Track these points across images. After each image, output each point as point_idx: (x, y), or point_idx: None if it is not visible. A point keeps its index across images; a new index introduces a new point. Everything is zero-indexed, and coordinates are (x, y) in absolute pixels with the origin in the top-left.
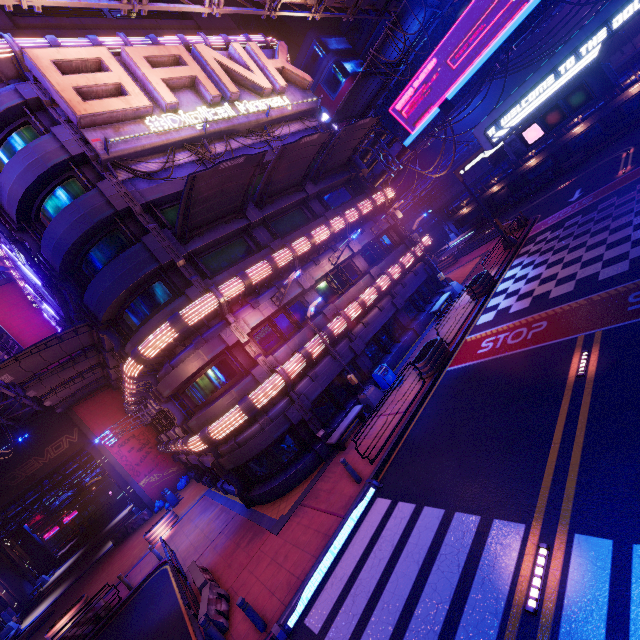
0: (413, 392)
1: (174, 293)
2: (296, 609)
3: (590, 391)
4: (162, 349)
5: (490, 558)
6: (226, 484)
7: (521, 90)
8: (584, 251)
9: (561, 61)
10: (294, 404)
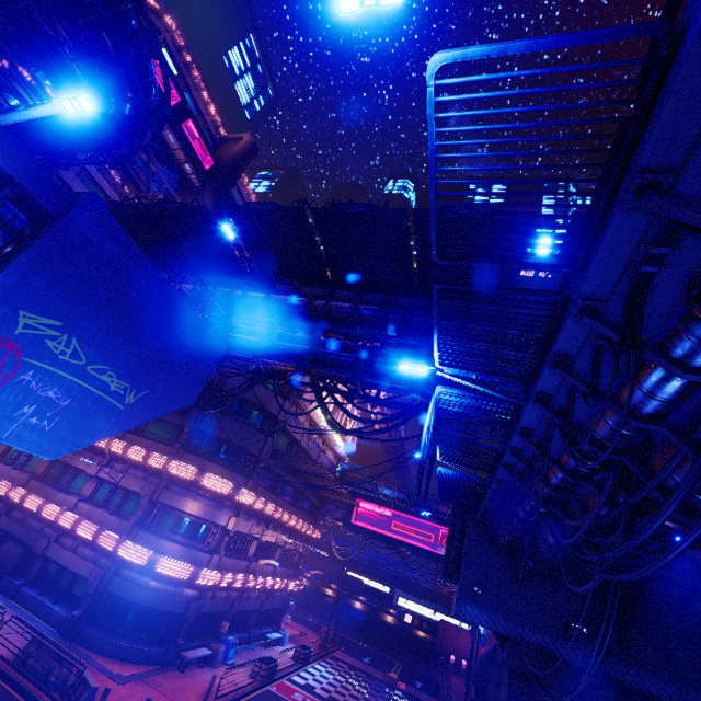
0: (245, 680)
1: (242, 469)
2: None
3: None
4: (211, 487)
5: None
6: (32, 589)
7: (418, 600)
8: (362, 697)
9: (432, 608)
10: (199, 602)
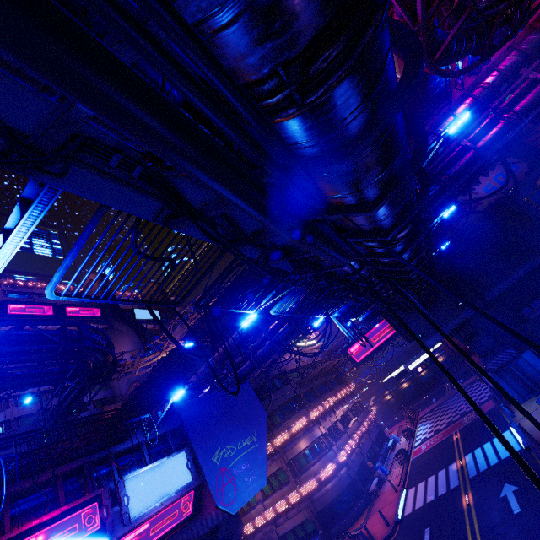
0: (400, 469)
1: (298, 407)
2: (399, 515)
3: (460, 439)
4: (299, 429)
5: (451, 469)
6: None
7: (414, 359)
8: (445, 415)
9: (422, 355)
10: (351, 469)
